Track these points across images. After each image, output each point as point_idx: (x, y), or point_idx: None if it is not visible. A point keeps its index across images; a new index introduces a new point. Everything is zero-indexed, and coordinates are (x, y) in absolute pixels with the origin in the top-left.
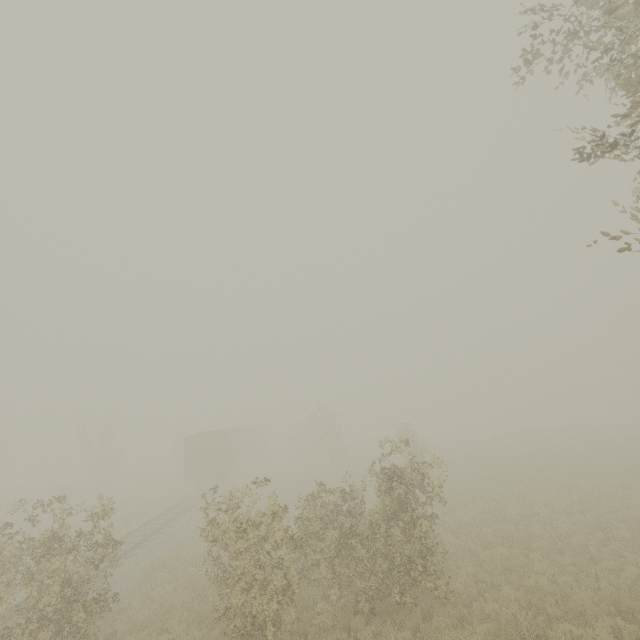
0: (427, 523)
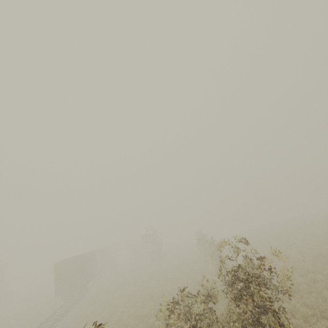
0: (291, 324)
